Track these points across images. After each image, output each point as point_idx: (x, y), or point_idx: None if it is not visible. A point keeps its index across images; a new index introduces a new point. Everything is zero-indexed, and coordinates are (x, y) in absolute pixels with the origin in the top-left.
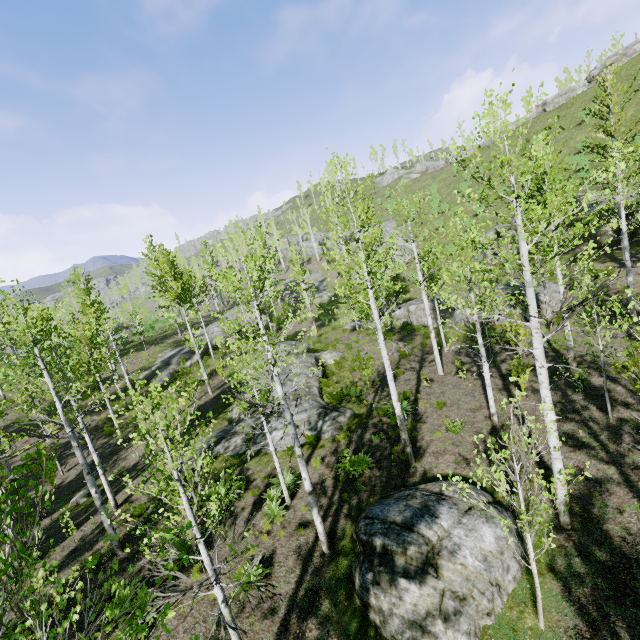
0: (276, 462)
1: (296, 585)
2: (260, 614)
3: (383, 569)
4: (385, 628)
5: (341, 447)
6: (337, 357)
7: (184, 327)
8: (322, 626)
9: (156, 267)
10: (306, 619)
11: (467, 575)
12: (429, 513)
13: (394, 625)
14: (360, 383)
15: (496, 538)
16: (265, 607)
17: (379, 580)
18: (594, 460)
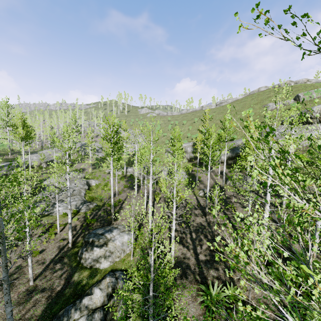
0: (58, 215)
1: (55, 256)
2: (37, 264)
3: (90, 246)
4: (85, 263)
5: (87, 215)
6: (97, 183)
7: (13, 152)
8: (62, 265)
9: (6, 116)
10: (57, 264)
11: (115, 246)
12: (110, 231)
13: (88, 261)
14: (104, 194)
15: (128, 238)
16: (40, 262)
17: (87, 249)
18: (165, 222)
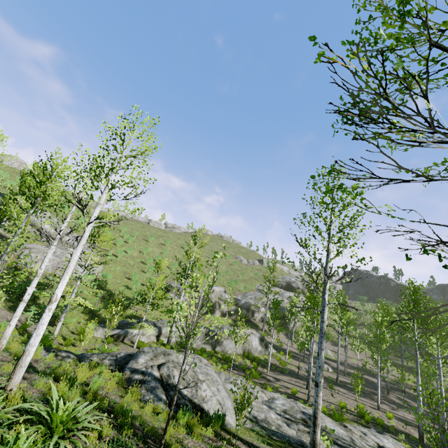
0: None
1: None
2: None
3: None
4: None
5: None
6: None
7: None
8: None
9: None
10: None
11: None
12: None
13: None
14: None
15: None
16: None
17: None
18: (407, 414)
